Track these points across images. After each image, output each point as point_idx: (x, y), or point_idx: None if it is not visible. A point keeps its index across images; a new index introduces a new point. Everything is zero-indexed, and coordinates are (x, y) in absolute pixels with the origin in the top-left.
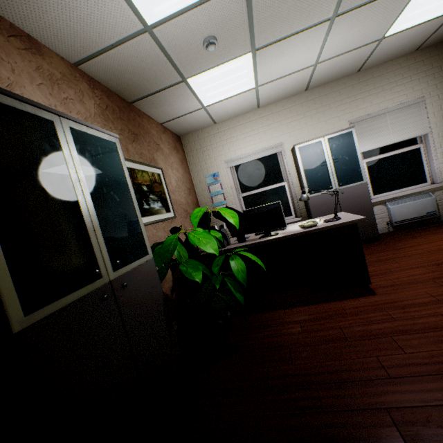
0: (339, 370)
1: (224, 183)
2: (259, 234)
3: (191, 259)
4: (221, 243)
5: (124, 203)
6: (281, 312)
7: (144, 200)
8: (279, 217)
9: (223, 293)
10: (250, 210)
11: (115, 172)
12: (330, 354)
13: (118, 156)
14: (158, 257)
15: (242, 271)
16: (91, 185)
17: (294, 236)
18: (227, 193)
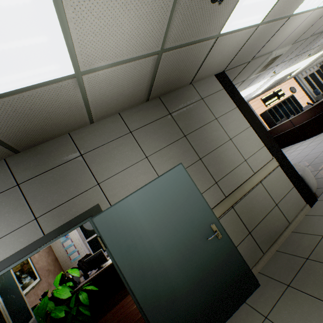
0: (131, 321)
1: (73, 238)
2: (96, 268)
3: (57, 306)
4: (75, 285)
5: (18, 296)
6: (114, 308)
7: (19, 281)
8: (103, 256)
9: (79, 315)
10: (88, 259)
11: (11, 283)
12: (130, 317)
13: (11, 273)
14: (36, 315)
15: (86, 298)
16: (3, 298)
17: (111, 264)
18: (76, 243)
